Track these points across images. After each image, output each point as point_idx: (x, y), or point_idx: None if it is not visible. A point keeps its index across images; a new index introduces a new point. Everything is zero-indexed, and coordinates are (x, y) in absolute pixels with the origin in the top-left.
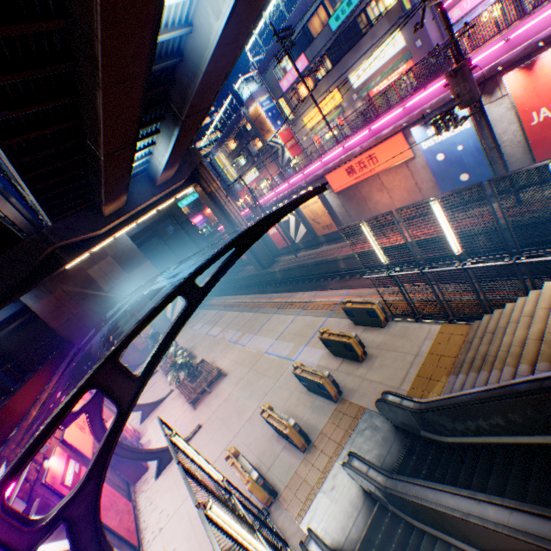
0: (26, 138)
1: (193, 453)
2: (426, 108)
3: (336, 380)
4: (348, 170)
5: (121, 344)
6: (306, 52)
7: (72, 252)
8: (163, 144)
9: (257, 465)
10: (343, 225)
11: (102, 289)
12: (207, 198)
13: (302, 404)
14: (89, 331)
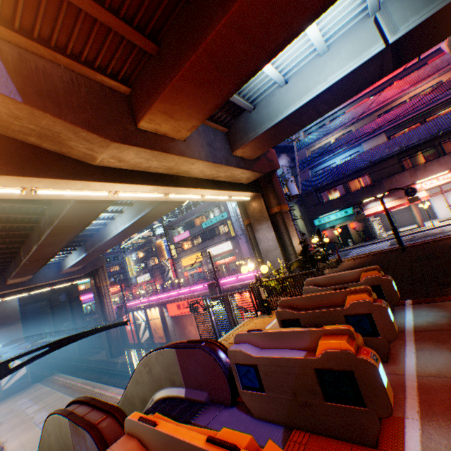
0: None
1: None
2: None
3: None
4: (178, 305)
5: None
6: (190, 230)
7: None
8: (76, 255)
9: None
10: (171, 338)
11: None
12: (95, 288)
13: None
14: None
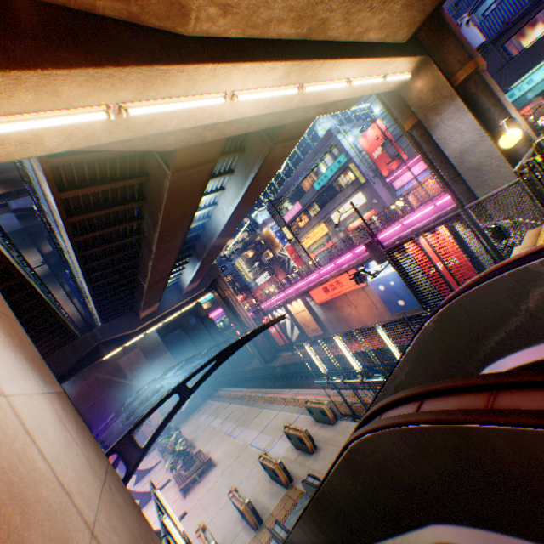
0: (104, 281)
1: (167, 504)
2: (366, 256)
3: (292, 469)
4: (324, 289)
5: (136, 424)
6: (300, 200)
7: (111, 346)
8: (190, 269)
9: (221, 543)
10: (327, 328)
11: (127, 377)
12: (222, 301)
13: (264, 490)
14: (108, 417)
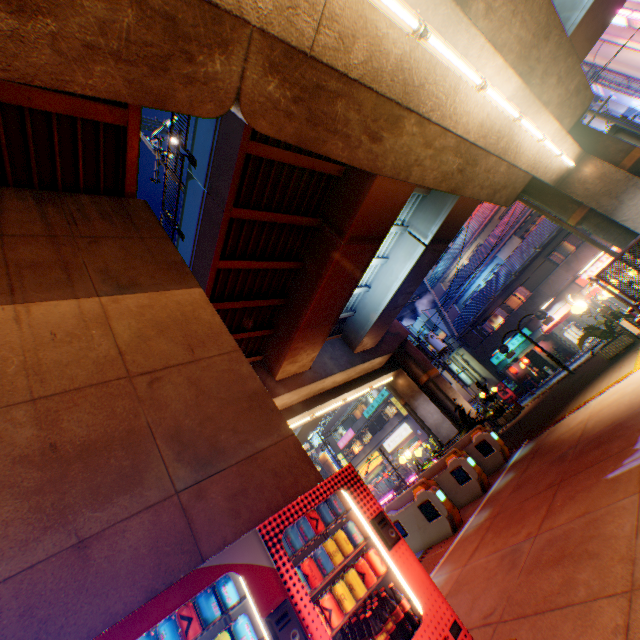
0: None
1: None
2: None
3: None
4: None
5: None
6: (353, 426)
7: None
8: None
9: None
10: None
11: None
12: None
13: None
14: None
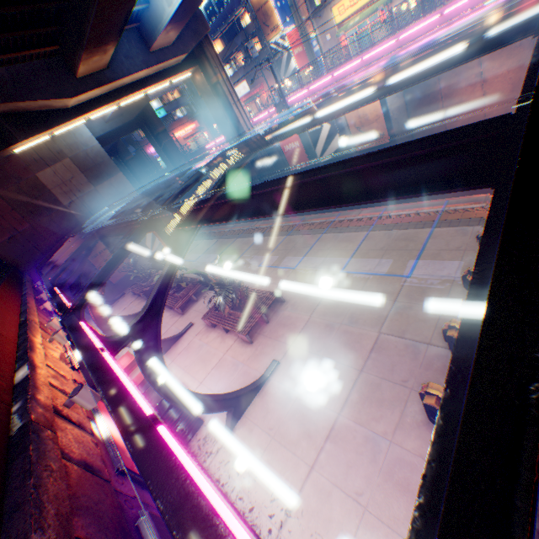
0: None
1: None
2: None
3: None
4: None
5: None
6: None
7: (24, 127)
8: None
9: None
10: (394, 137)
11: (59, 202)
12: (209, 92)
13: None
14: (43, 257)
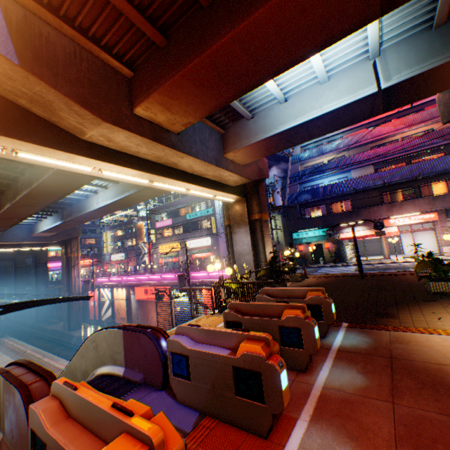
0: None
1: None
2: None
3: None
4: (146, 290)
5: None
6: (174, 219)
7: None
8: (51, 221)
9: None
10: (133, 321)
11: None
12: (65, 258)
13: None
14: None
